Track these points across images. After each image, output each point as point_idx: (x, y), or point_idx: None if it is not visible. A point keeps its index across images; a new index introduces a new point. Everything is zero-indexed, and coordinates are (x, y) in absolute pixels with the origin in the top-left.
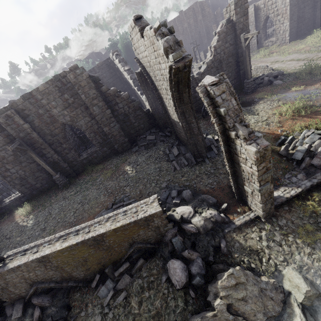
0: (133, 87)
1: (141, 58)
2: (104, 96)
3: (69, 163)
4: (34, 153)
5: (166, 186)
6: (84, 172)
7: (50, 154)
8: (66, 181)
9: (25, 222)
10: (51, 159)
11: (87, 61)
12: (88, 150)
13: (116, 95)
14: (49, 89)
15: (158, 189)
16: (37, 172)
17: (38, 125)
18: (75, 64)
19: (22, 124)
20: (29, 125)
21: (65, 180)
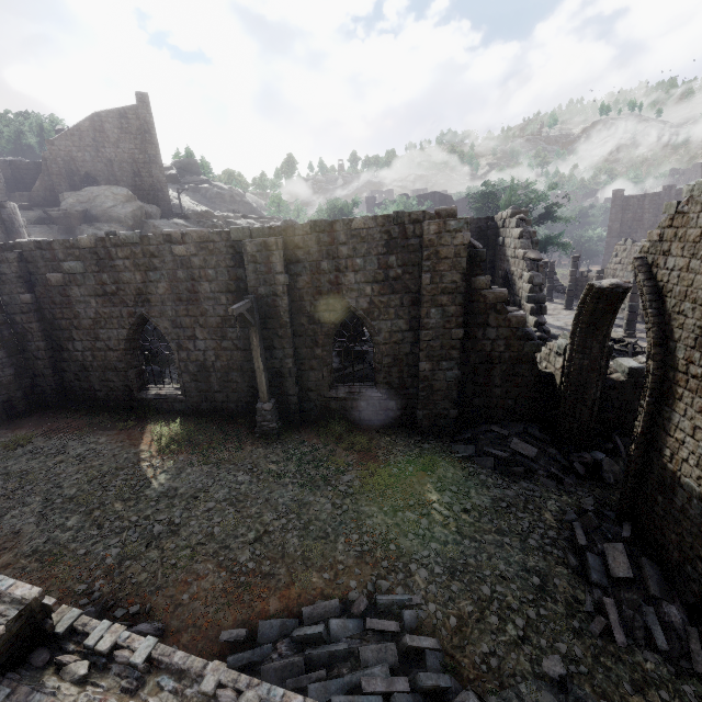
0: (520, 299)
1: (669, 267)
2: (469, 296)
3: (303, 389)
4: (260, 337)
5: (562, 682)
6: (317, 427)
7: (284, 353)
8: (275, 426)
9: (153, 469)
10: (279, 363)
11: (418, 202)
12: (355, 384)
13: (496, 307)
14: (371, 231)
15: (528, 666)
16: (237, 371)
17: (302, 288)
18: (455, 207)
19: (278, 271)
20: (288, 280)
21: (274, 424)
